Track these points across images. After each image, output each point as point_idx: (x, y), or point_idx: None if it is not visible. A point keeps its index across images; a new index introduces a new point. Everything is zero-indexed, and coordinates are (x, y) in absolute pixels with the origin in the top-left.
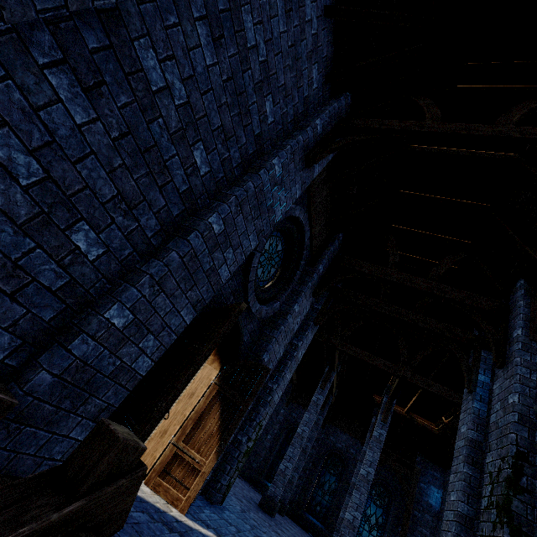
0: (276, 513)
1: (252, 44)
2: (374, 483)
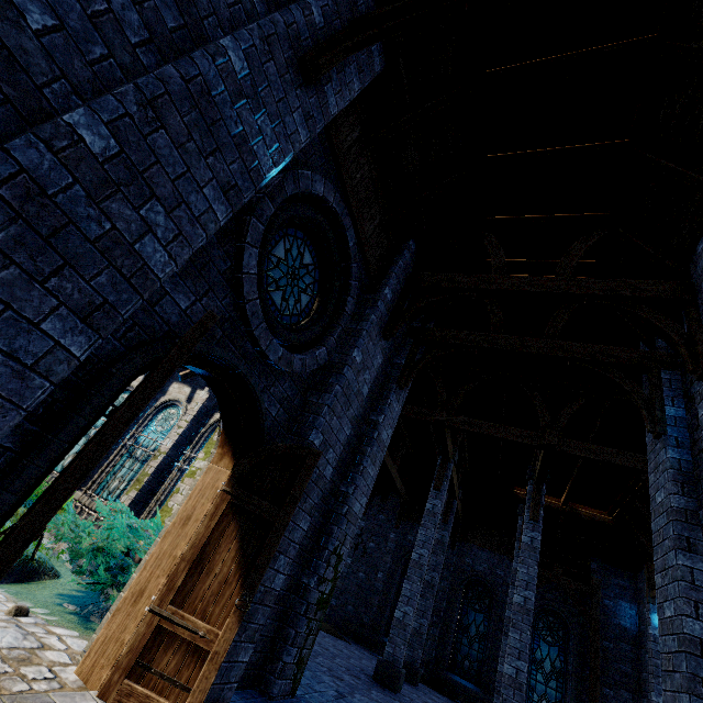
0: (405, 684)
1: None
2: (539, 612)
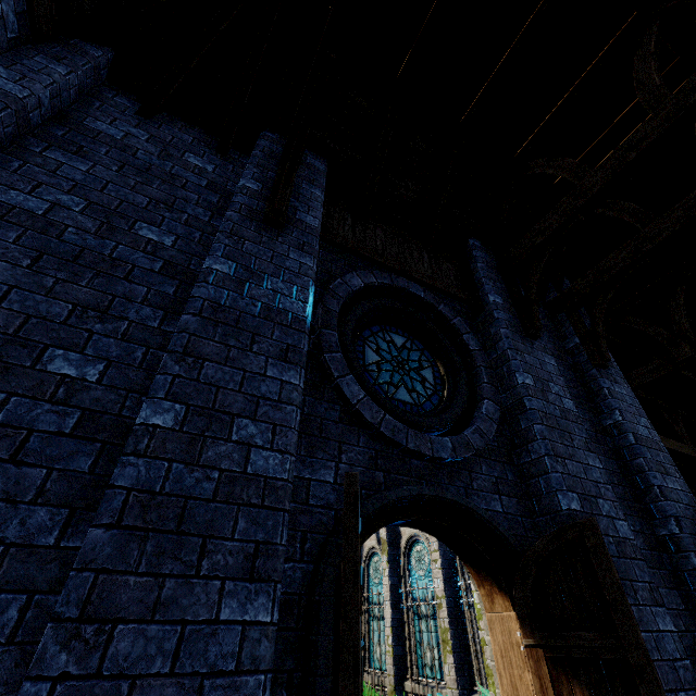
0: None
1: (46, 209)
2: None
